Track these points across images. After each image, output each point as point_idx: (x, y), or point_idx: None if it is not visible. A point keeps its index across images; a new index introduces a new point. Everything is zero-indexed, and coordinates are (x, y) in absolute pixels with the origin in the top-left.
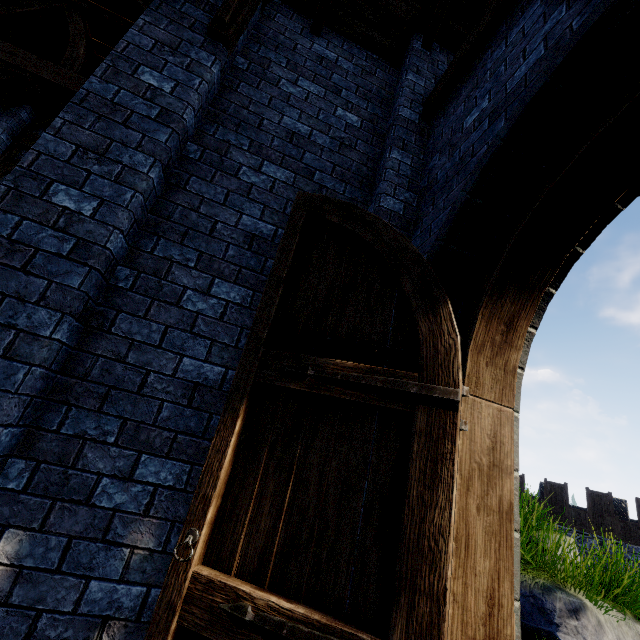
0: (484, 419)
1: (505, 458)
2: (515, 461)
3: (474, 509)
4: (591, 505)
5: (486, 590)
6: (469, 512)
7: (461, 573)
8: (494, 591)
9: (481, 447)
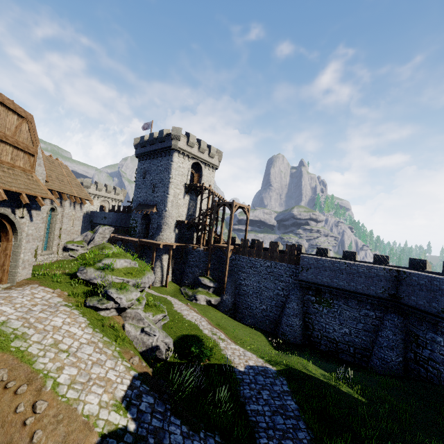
0: (5, 245)
1: (8, 249)
2: (17, 248)
3: (2, 254)
4: (270, 249)
5: (3, 261)
6: (1, 255)
7: (0, 260)
8: (4, 261)
9: (4, 248)
